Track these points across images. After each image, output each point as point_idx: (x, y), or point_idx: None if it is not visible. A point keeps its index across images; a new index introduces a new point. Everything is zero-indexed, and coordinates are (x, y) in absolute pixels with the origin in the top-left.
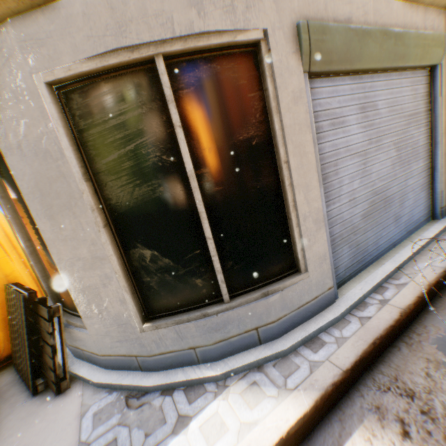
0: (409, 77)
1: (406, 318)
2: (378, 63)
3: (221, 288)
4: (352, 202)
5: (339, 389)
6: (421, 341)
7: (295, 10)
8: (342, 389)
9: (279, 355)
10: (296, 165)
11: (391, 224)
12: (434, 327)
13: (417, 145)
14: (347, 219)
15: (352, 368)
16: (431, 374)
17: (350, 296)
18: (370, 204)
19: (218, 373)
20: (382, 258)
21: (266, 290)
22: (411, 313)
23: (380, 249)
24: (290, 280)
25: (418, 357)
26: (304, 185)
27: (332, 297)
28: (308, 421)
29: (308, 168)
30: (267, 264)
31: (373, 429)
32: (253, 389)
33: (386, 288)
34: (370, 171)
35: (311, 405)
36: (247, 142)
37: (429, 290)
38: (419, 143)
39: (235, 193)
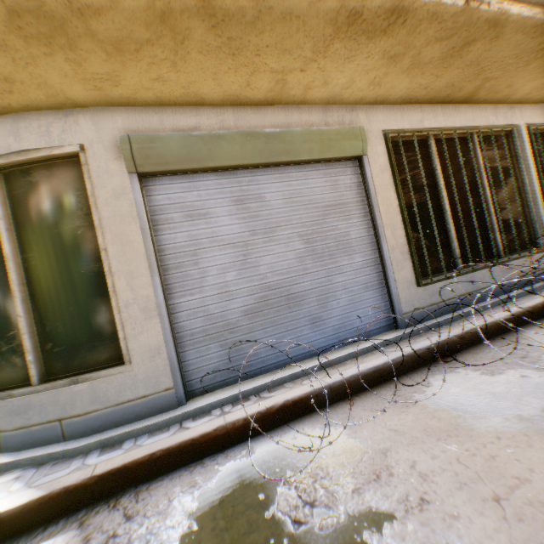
0: (321, 168)
1: (229, 436)
2: (245, 160)
3: (31, 369)
4: (226, 295)
5: (74, 495)
6: (219, 463)
7: (120, 127)
8: (80, 497)
9: (68, 453)
10: (116, 252)
11: (306, 326)
12: (250, 451)
13: (348, 237)
14: (216, 314)
15: (102, 475)
16: (176, 498)
17: (197, 403)
18: (259, 300)
19: (2, 461)
20: (286, 367)
21: (77, 377)
22: (241, 430)
23: (284, 356)
24: (107, 370)
25: (192, 479)
26: (128, 272)
27: (173, 401)
28: (9, 519)
29: (133, 255)
30: (92, 351)
31: (57, 543)
32: (9, 482)
33: (247, 400)
34: (257, 263)
35: (22, 503)
36: (73, 231)
37: (286, 408)
38: (354, 235)
39: (59, 276)
